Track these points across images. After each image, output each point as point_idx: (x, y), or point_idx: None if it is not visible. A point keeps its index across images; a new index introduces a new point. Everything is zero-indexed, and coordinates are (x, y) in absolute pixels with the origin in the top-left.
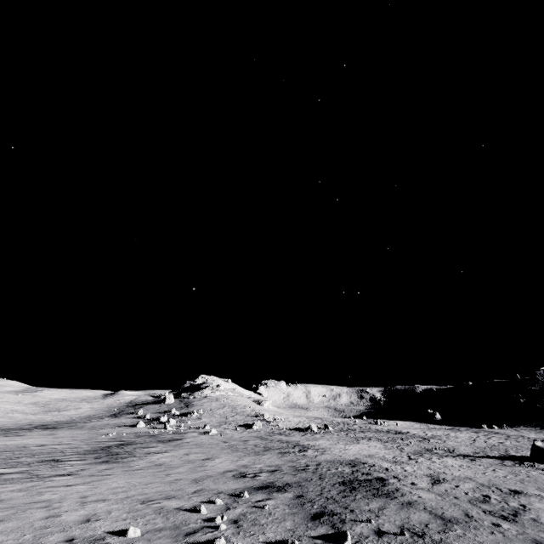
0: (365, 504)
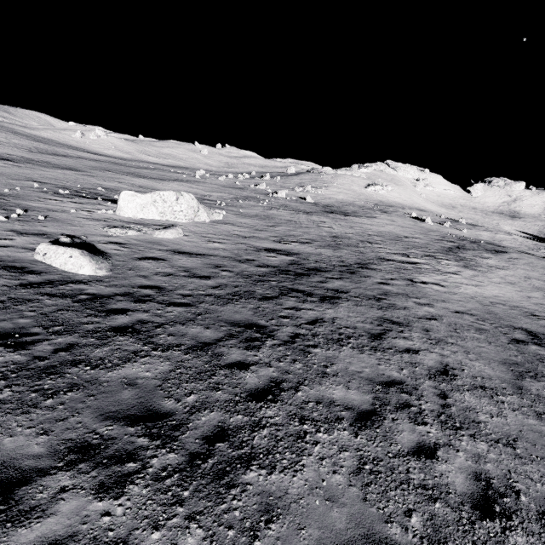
0: None
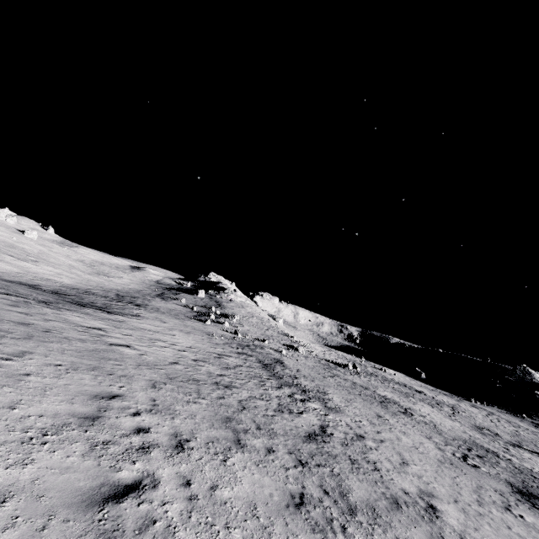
0: None
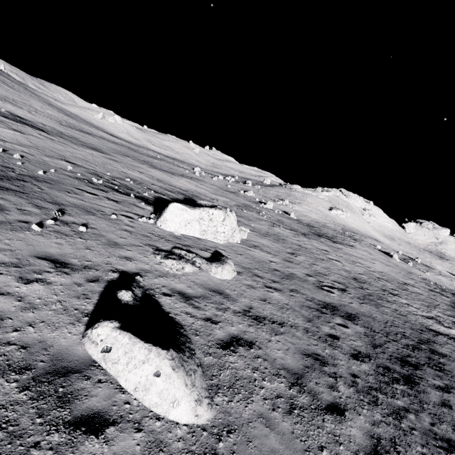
0: None
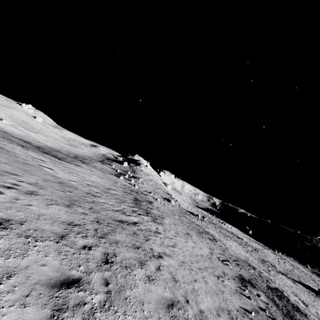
0: (301, 317)
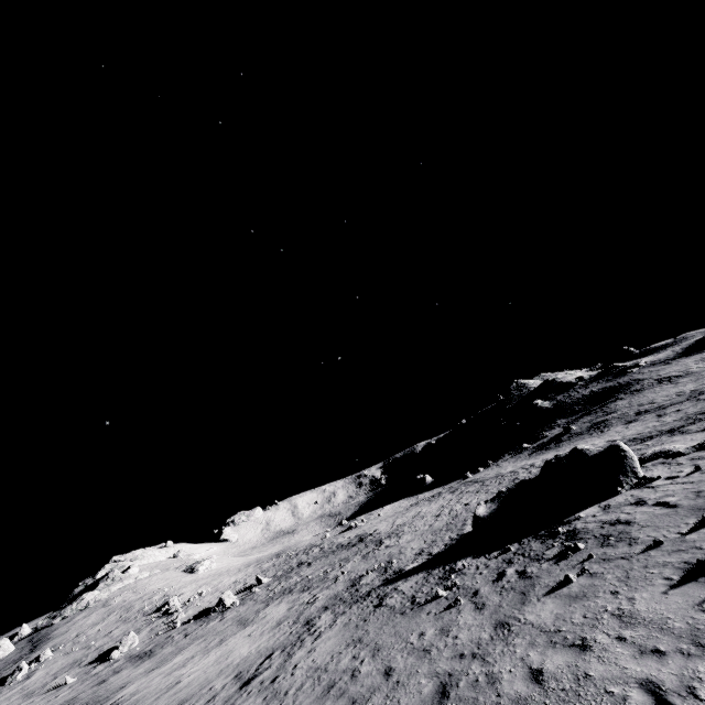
0: None
